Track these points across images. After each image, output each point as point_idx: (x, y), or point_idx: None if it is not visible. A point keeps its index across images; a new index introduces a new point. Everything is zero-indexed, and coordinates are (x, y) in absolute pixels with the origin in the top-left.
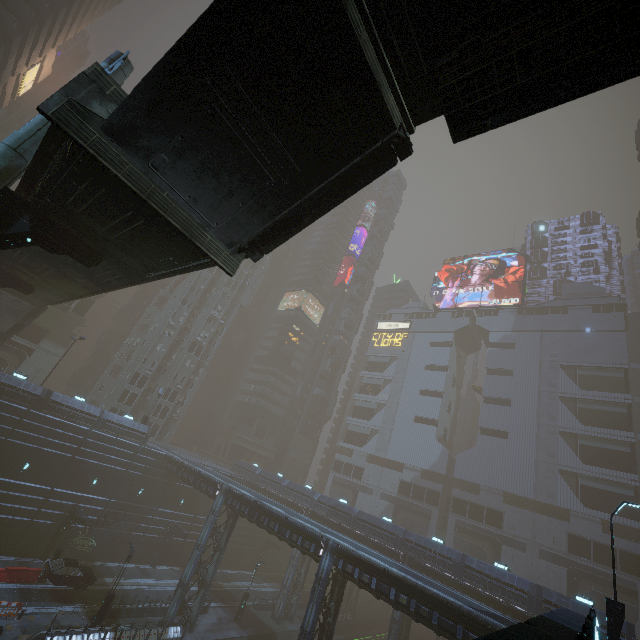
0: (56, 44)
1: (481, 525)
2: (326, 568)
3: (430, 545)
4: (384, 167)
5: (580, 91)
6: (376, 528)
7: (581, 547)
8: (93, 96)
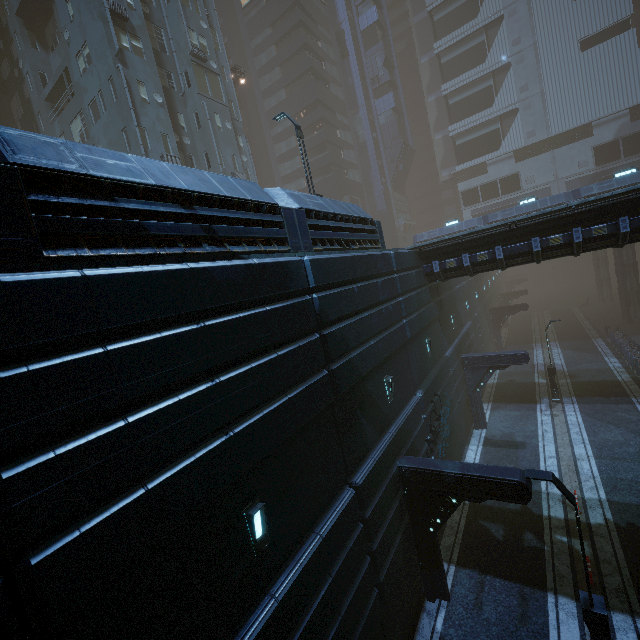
0: None
1: None
2: None
3: None
4: None
5: None
6: None
7: None
8: None
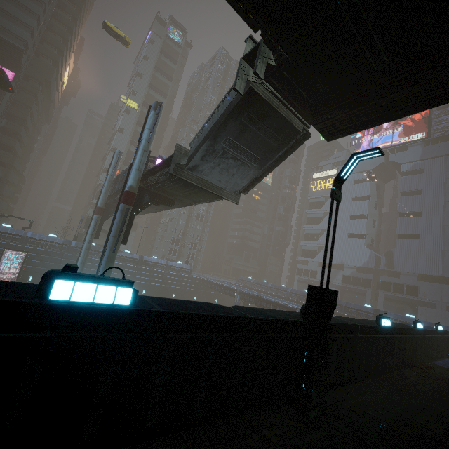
0: (73, 49)
1: (402, 296)
2: None
3: (363, 309)
4: (298, 145)
5: (375, 124)
6: None
7: None
8: (180, 158)
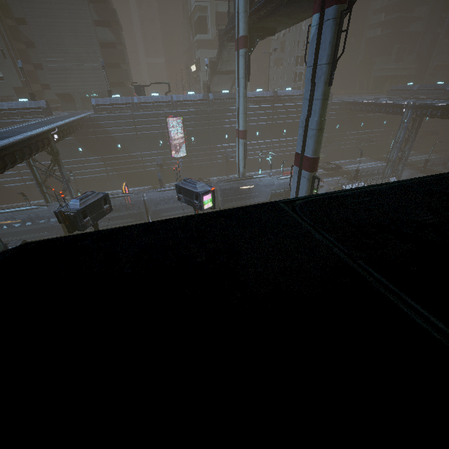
0: None
1: None
2: None
3: None
4: None
5: None
6: None
7: None
8: None
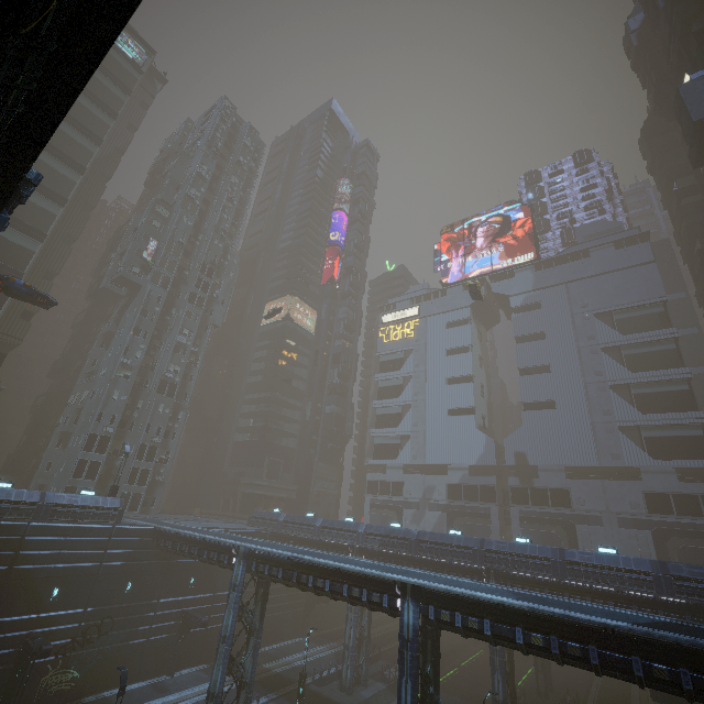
0: None
1: (548, 509)
2: (412, 623)
3: (517, 549)
4: None
5: None
6: (445, 547)
7: (660, 504)
8: None
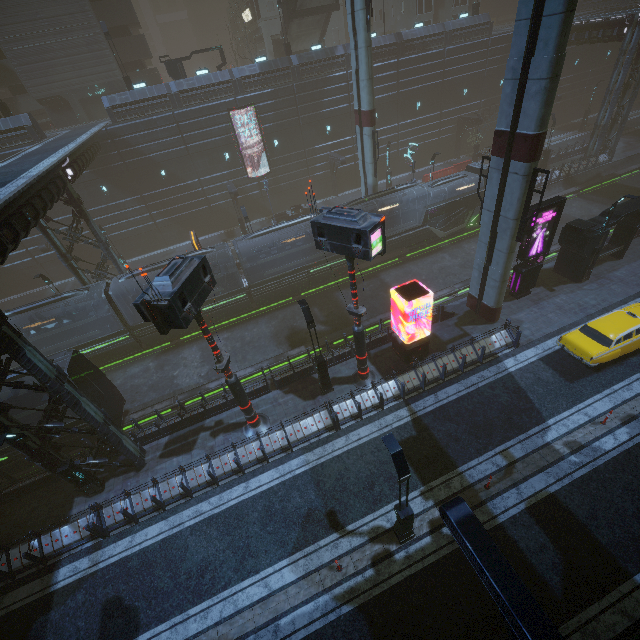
0: None
1: None
2: None
3: None
4: None
5: None
6: None
7: None
8: None
